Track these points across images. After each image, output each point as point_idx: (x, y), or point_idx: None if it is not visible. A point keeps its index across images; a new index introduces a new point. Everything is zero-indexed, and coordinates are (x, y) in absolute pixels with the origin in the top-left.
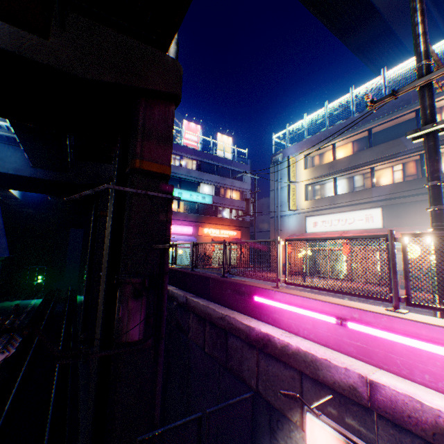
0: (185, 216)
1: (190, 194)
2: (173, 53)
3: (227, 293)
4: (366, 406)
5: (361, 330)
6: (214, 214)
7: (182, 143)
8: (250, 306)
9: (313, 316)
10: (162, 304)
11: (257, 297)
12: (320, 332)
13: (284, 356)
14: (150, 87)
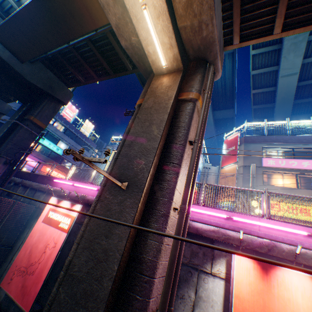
0: (38, 154)
1: (50, 143)
2: (73, 88)
3: (45, 180)
4: (67, 197)
5: (77, 185)
6: (60, 161)
7: (61, 113)
8: (51, 184)
9: (69, 183)
10: (13, 173)
11: (56, 180)
12: (69, 189)
13: (54, 191)
14: (55, 96)
